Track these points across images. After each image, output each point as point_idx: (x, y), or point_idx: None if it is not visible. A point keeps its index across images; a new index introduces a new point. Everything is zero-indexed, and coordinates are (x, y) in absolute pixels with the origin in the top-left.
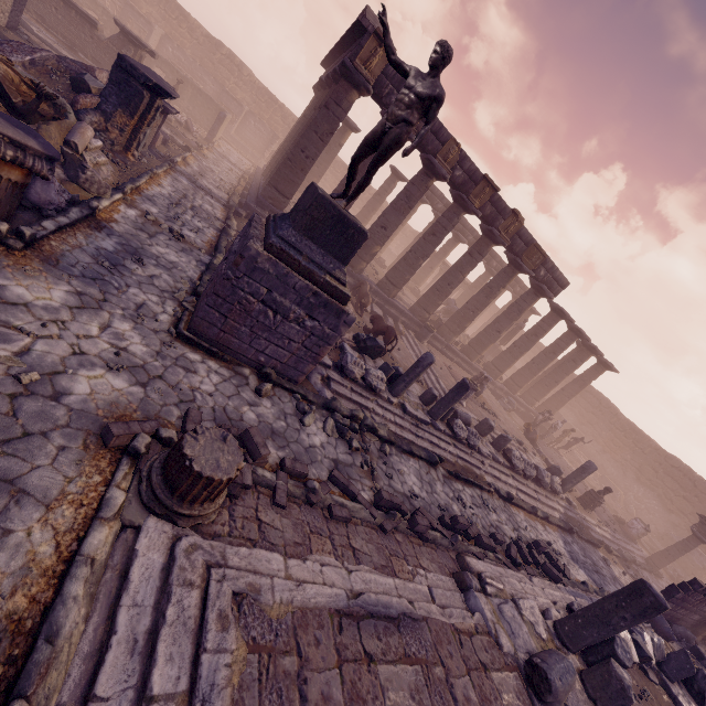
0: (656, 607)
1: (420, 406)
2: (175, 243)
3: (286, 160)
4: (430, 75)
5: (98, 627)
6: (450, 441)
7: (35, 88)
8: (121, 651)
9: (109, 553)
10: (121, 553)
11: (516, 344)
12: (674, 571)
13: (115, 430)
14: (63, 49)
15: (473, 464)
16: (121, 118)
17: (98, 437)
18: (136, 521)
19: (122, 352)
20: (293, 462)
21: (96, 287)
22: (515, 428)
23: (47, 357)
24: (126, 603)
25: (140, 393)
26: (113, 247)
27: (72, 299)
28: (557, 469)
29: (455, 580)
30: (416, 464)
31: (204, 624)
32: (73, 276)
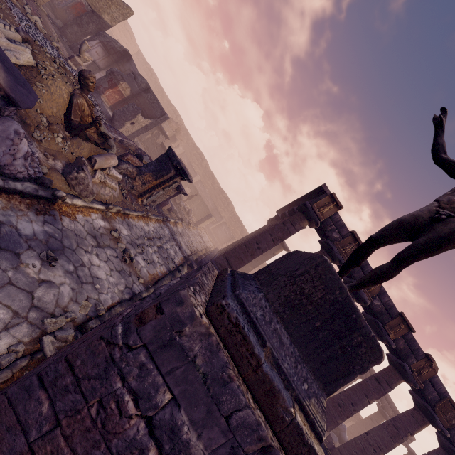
0: None
1: None
2: (119, 261)
3: (242, 244)
4: None
5: None
6: None
7: (94, 118)
8: None
9: None
10: None
11: None
12: None
13: None
14: None
15: None
16: (149, 177)
17: None
18: None
19: None
20: None
21: None
22: None
23: None
24: None
25: None
26: (32, 232)
27: None
28: None
29: None
30: None
31: None
32: None
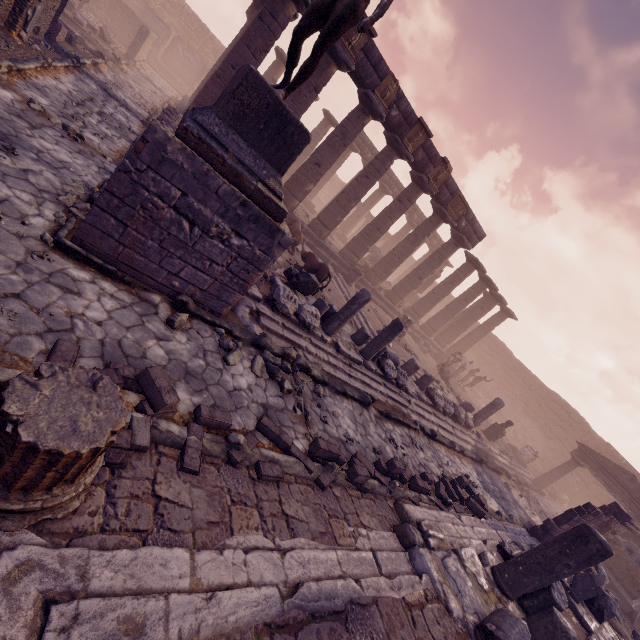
0: (602, 554)
1: (353, 346)
2: (70, 142)
3: (214, 76)
4: None
5: None
6: (381, 381)
7: None
8: None
9: None
10: None
11: (435, 291)
12: (552, 489)
13: None
14: None
15: (401, 404)
16: None
17: None
18: None
19: None
20: (212, 410)
21: None
22: (432, 368)
23: None
24: None
25: None
26: None
27: None
28: (470, 405)
29: (396, 535)
30: (349, 406)
31: None
32: None
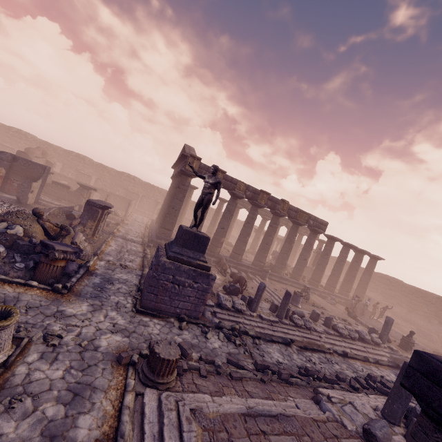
0: None
1: (271, 314)
2: (124, 270)
3: (166, 214)
4: (213, 176)
5: (138, 434)
6: (295, 329)
7: (60, 227)
8: (150, 440)
9: (134, 405)
10: (139, 405)
11: (319, 263)
12: None
13: (123, 355)
14: (55, 201)
15: (314, 339)
16: (90, 223)
17: (116, 362)
18: (141, 391)
19: (115, 325)
20: (206, 356)
21: (97, 300)
22: (340, 313)
23: (88, 334)
24: (146, 422)
25: (127, 340)
26: (99, 281)
27: (90, 308)
28: (372, 328)
29: (313, 401)
30: (277, 347)
31: (181, 422)
32: (87, 298)
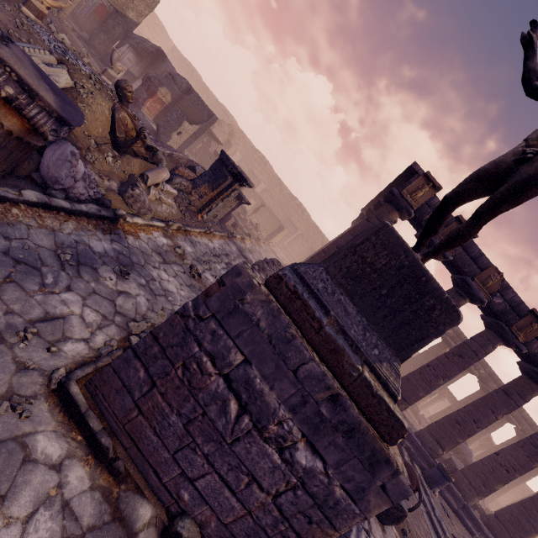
0: None
1: None
2: (188, 277)
3: (320, 251)
4: None
5: None
6: None
7: (138, 130)
8: None
9: None
10: None
11: None
12: None
13: None
14: None
15: None
16: (205, 189)
17: None
18: None
19: None
20: None
21: (6, 270)
22: None
23: None
24: None
25: None
26: (103, 249)
27: None
28: None
29: None
30: None
31: None
32: None
